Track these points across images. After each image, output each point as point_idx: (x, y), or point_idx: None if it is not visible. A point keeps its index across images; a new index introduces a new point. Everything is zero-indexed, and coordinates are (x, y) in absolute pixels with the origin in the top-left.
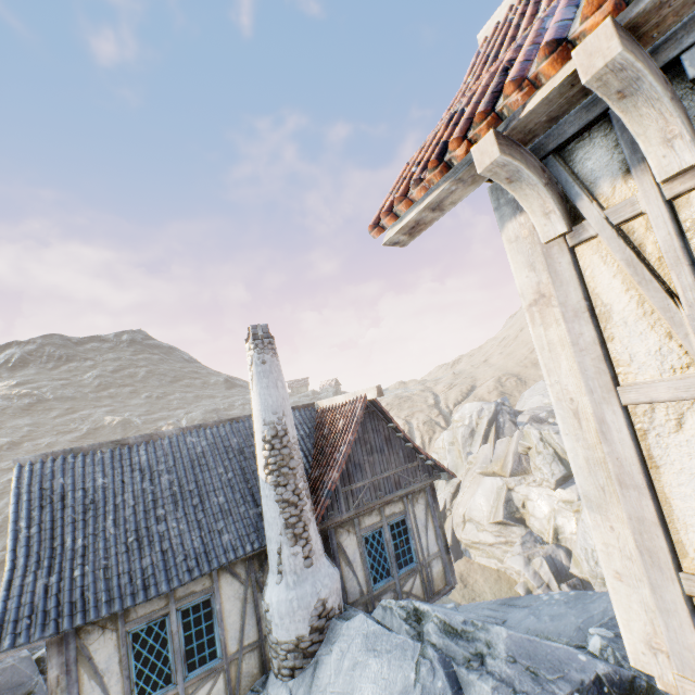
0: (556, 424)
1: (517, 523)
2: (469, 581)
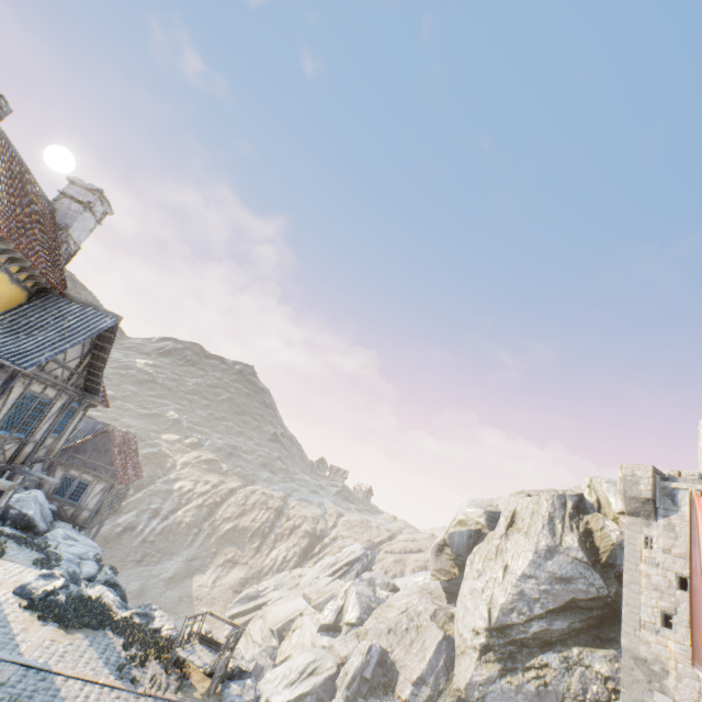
0: (376, 592)
1: (278, 637)
2: None
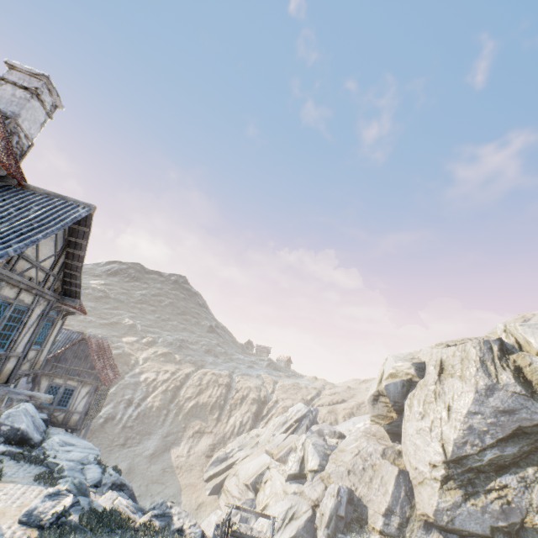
0: (326, 440)
1: (253, 490)
2: (202, 508)
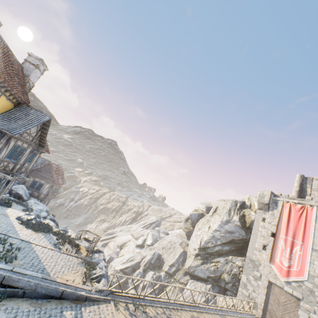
0: (160, 234)
1: (120, 248)
2: None
